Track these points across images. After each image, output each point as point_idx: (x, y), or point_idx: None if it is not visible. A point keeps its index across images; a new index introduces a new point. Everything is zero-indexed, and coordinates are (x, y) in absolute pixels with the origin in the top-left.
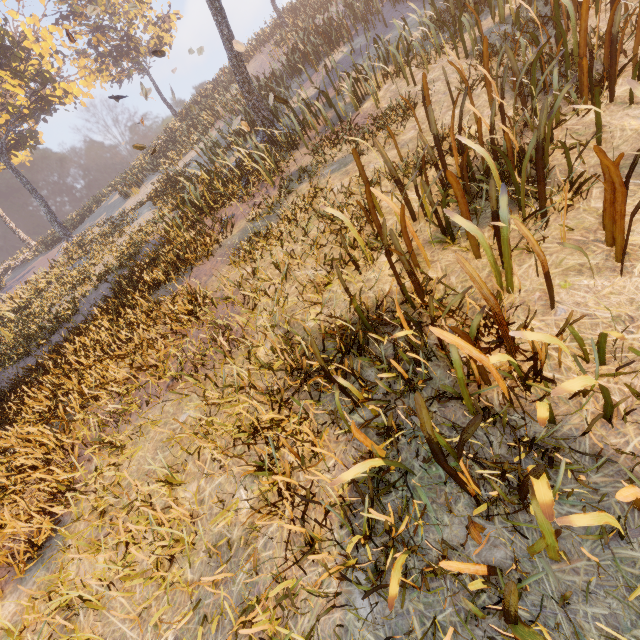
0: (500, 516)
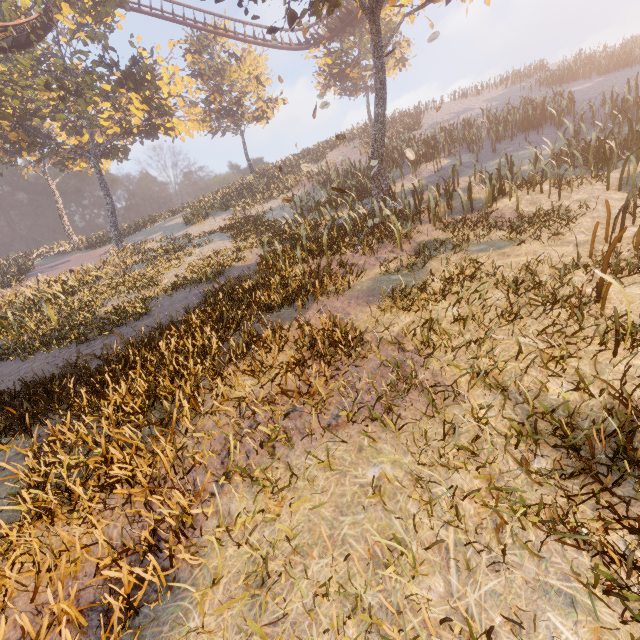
0: None
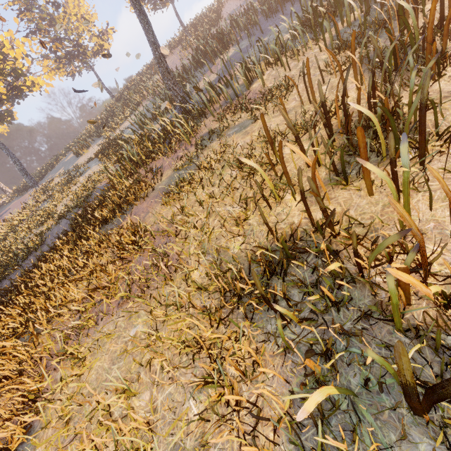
0: (449, 436)
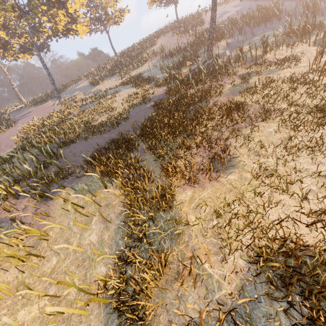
0: None
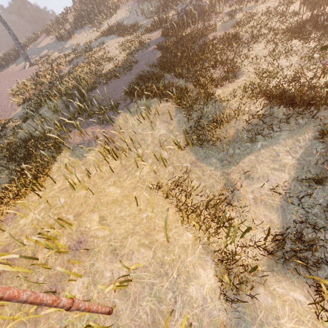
0: None
